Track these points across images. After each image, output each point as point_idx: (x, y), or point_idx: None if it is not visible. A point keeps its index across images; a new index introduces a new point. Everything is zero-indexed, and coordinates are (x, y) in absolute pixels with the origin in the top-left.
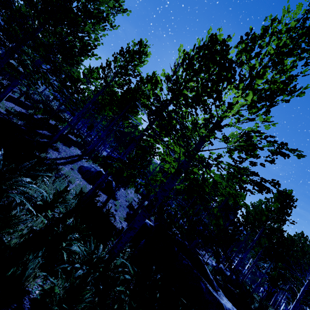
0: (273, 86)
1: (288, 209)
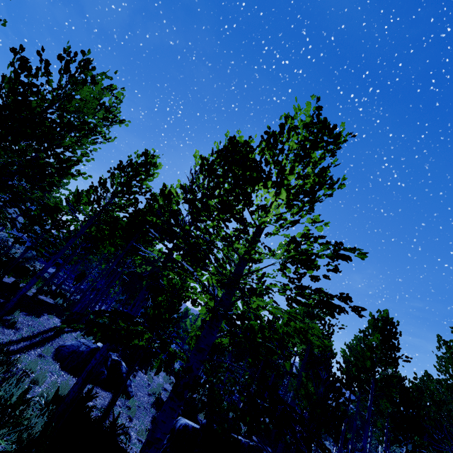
0: (309, 181)
1: (394, 339)
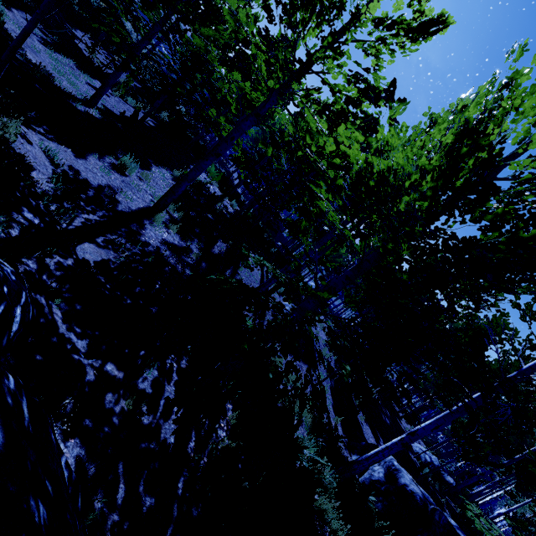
0: None
1: None
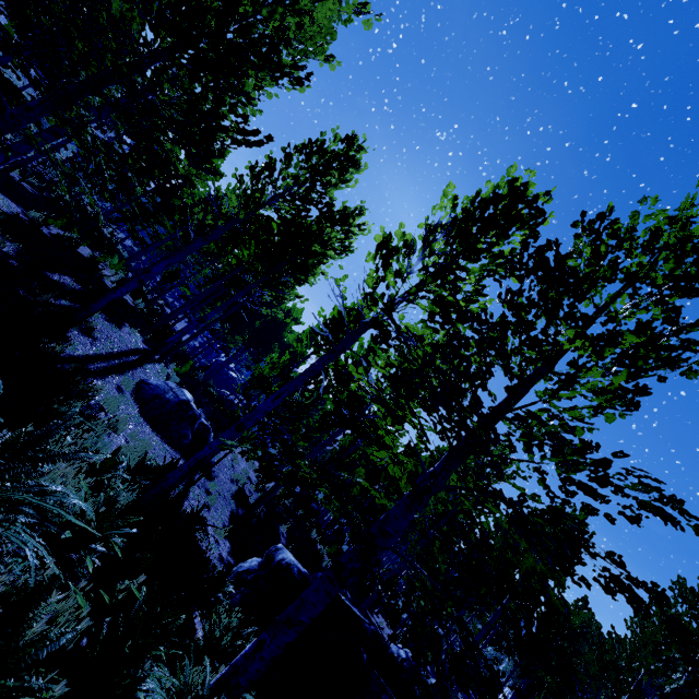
0: None
1: (575, 552)
